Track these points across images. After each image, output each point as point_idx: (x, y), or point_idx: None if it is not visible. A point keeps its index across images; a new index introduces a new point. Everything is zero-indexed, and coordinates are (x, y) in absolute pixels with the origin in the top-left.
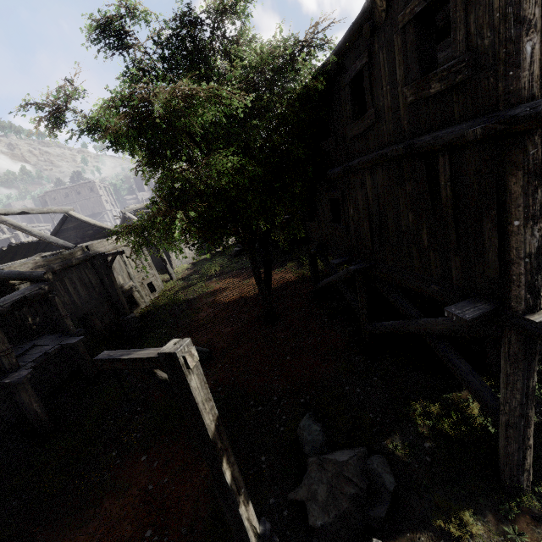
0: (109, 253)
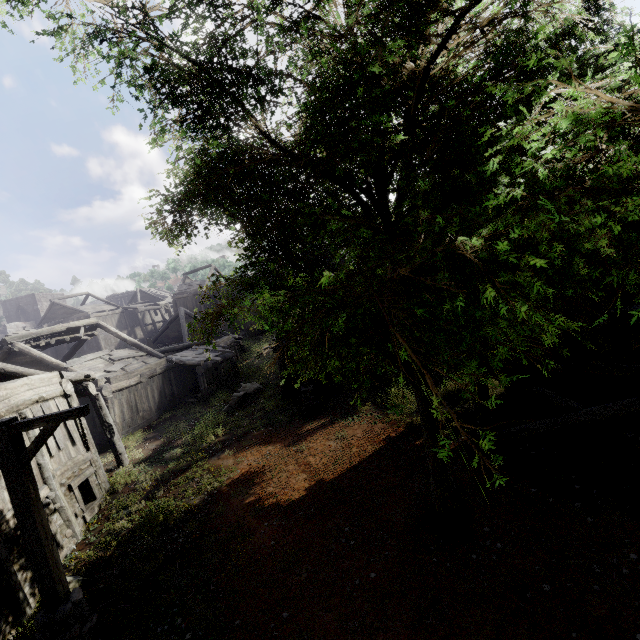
0: (37, 418)
